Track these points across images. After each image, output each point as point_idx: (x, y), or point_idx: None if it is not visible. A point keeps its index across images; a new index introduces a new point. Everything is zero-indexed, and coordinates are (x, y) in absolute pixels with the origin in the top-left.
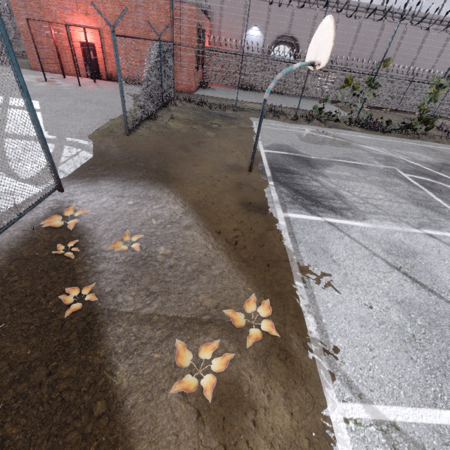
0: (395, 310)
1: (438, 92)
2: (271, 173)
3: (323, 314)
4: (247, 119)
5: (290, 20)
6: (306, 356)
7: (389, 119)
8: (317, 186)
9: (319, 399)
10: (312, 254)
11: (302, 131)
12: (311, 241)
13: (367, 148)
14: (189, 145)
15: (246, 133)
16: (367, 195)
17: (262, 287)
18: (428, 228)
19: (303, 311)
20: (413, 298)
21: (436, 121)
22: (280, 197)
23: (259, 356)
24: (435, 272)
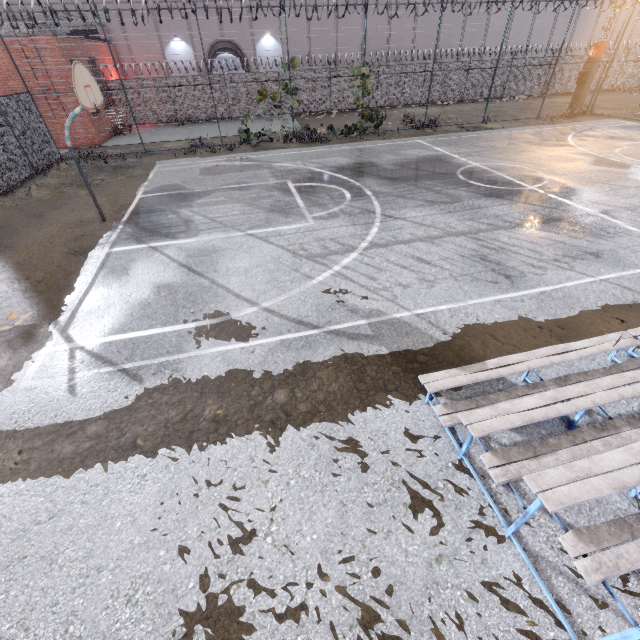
0: (150, 292)
1: (366, 83)
2: (128, 217)
3: (82, 308)
4: (150, 165)
5: (217, 20)
6: (47, 332)
7: (354, 122)
8: (171, 218)
9: (38, 349)
10: (110, 274)
11: (213, 163)
12: (117, 265)
13: (279, 165)
14: (45, 211)
15: (134, 182)
16: (222, 214)
17: (41, 305)
18: (255, 229)
19: (67, 310)
20: (175, 282)
21: (417, 112)
22: (118, 237)
23: (6, 341)
24: (219, 260)
